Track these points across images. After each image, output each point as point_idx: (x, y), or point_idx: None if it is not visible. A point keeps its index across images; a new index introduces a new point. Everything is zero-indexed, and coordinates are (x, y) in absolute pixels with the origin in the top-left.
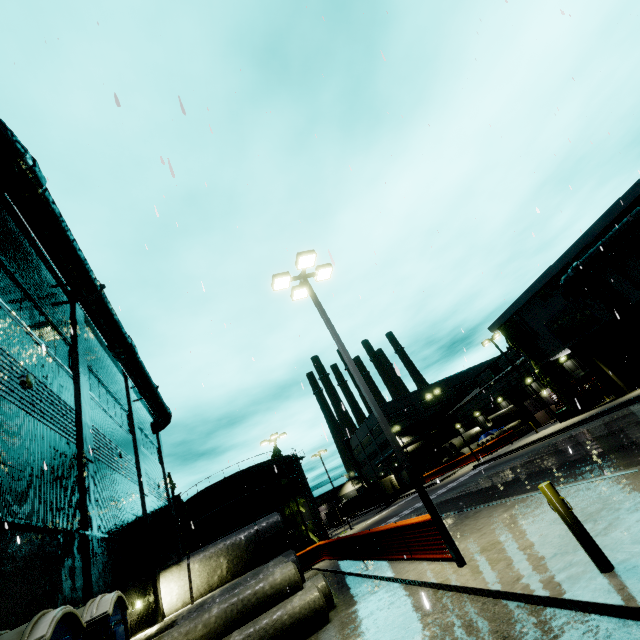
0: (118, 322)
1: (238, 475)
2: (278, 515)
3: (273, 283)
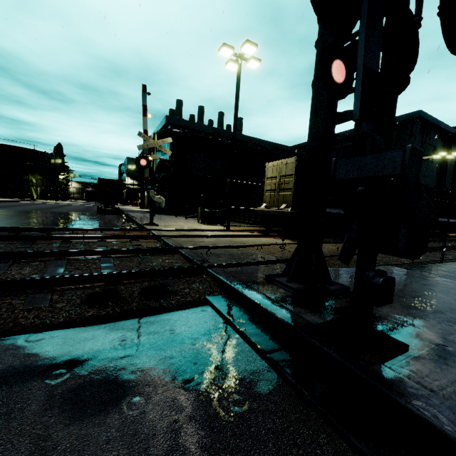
0: None
1: None
2: None
3: None
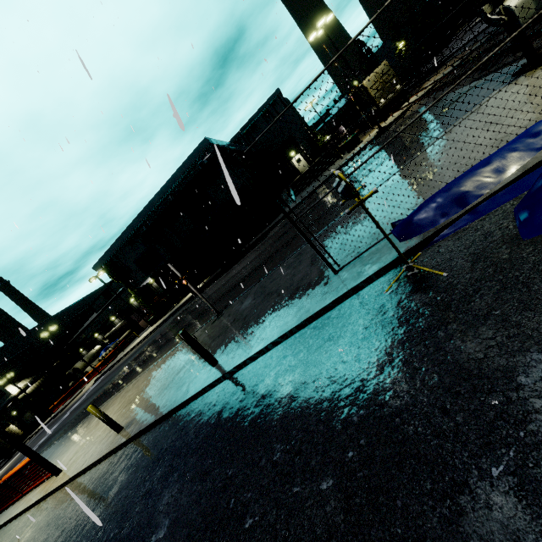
0: None
1: None
2: None
3: None
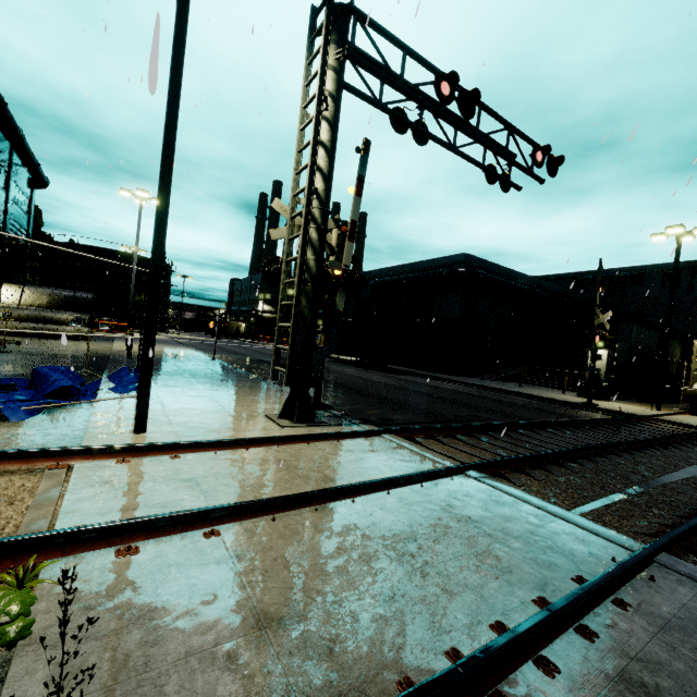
0: (13, 123)
1: (107, 251)
2: (92, 296)
3: (119, 191)
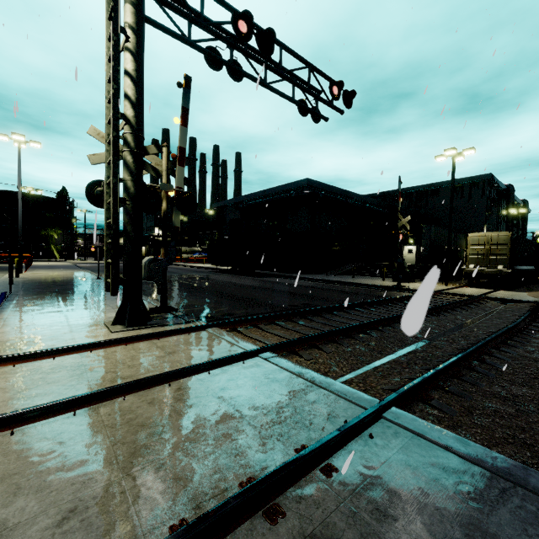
0: None
1: (9, 193)
2: None
3: None
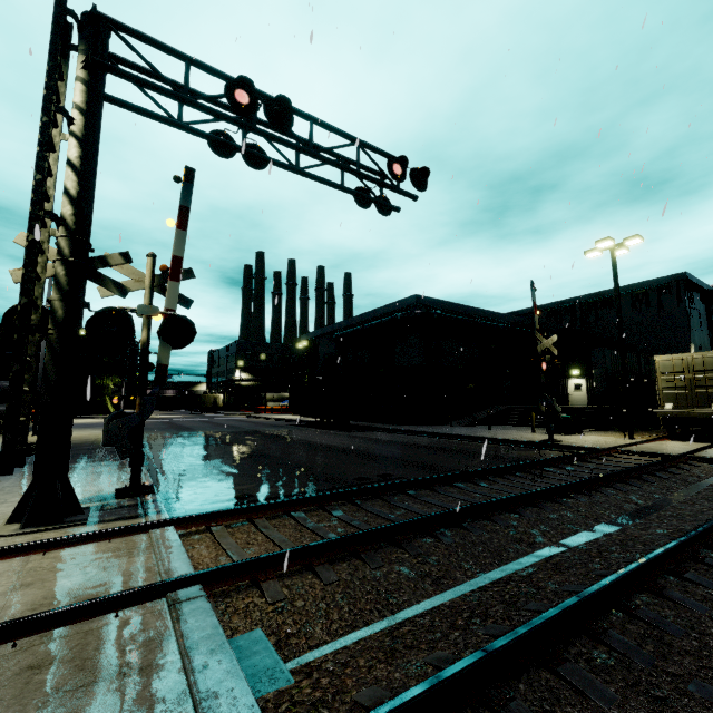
0: None
1: None
2: None
3: None
